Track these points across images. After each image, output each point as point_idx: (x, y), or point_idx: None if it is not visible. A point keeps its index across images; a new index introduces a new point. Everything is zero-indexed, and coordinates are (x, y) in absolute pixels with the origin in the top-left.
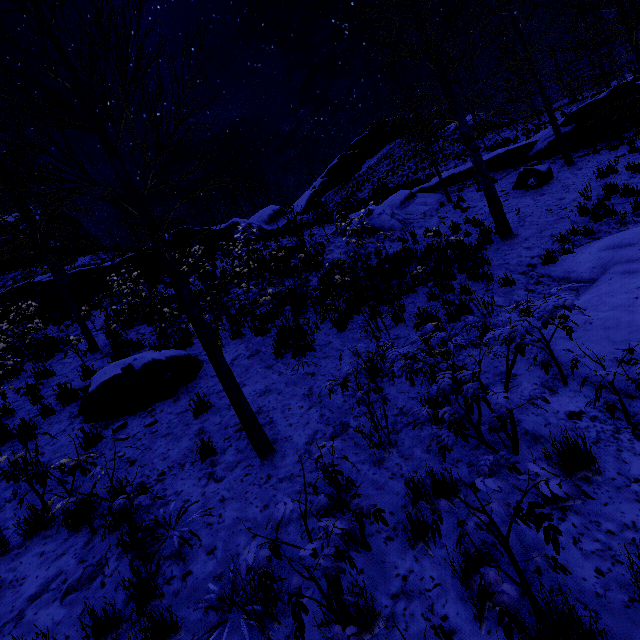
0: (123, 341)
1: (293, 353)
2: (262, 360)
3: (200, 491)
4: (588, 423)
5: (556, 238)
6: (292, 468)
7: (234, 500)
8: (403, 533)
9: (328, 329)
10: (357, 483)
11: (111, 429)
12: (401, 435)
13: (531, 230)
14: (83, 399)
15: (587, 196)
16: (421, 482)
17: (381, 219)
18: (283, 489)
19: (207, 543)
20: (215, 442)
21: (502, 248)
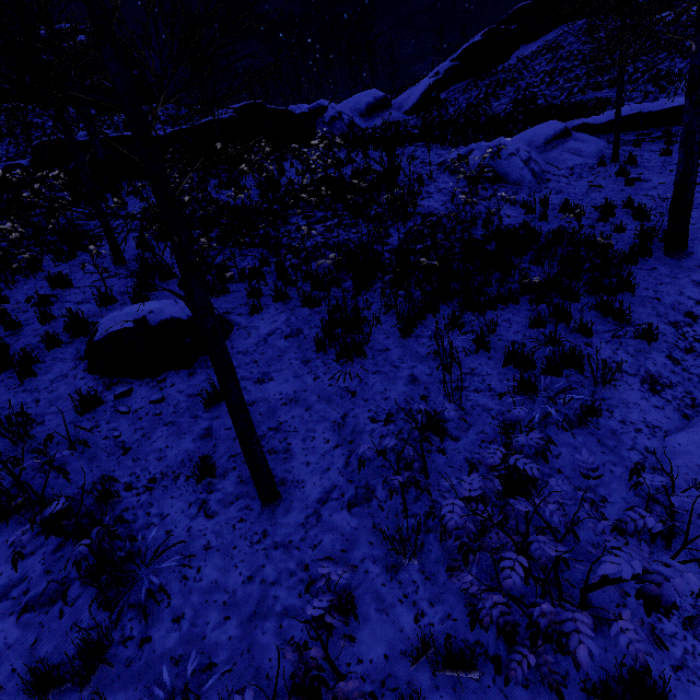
0: (152, 262)
1: (338, 353)
2: (300, 348)
3: (186, 523)
4: (677, 629)
5: None
6: (293, 532)
7: (219, 553)
8: (391, 695)
9: (390, 326)
10: (359, 590)
11: (114, 392)
12: (431, 537)
13: None
14: (89, 343)
15: None
16: (434, 625)
17: (510, 163)
18: (275, 561)
19: (176, 605)
20: (219, 456)
21: (660, 270)
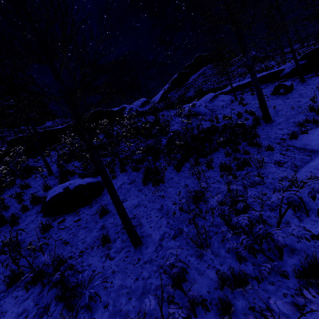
0: (65, 170)
1: (153, 183)
2: (136, 186)
3: (101, 265)
4: None
5: (297, 124)
6: (151, 255)
7: (119, 273)
8: (216, 307)
9: (171, 170)
10: (188, 269)
11: (56, 222)
12: (212, 239)
13: (282, 118)
14: (43, 204)
15: (314, 101)
16: (225, 273)
17: (200, 108)
18: (146, 268)
19: (104, 300)
20: (110, 234)
21: (266, 128)
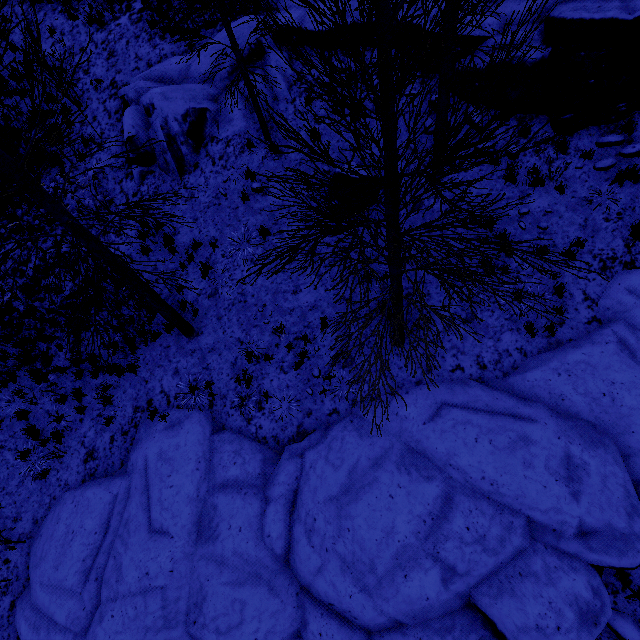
0: None
1: None
2: None
3: None
4: (5, 568)
5: (190, 384)
6: None
7: None
8: None
9: None
10: None
11: None
12: None
13: (212, 338)
14: None
15: (281, 332)
16: None
17: (158, 139)
18: None
19: None
20: None
21: (170, 350)
